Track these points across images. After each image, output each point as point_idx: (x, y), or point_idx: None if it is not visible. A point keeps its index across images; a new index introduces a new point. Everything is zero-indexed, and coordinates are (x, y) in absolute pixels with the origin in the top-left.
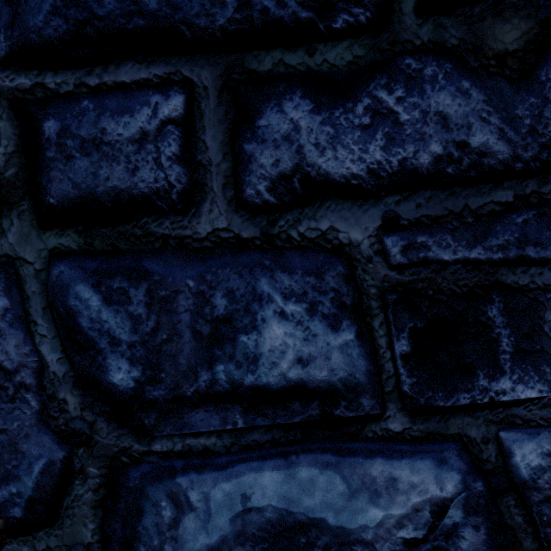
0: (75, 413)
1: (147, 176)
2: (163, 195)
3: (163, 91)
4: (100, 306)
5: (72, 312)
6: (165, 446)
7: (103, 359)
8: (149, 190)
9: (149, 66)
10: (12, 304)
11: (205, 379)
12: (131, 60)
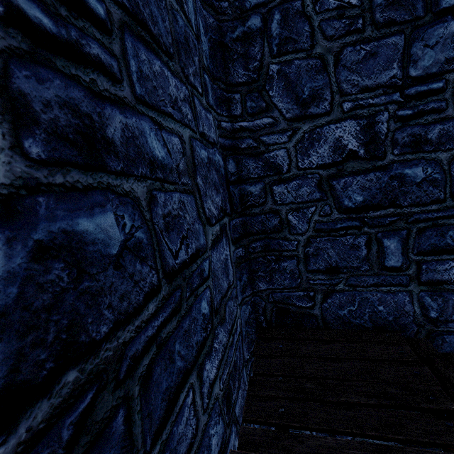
0: (421, 321)
1: (445, 277)
2: (449, 281)
3: (452, 261)
4: (430, 301)
5: (423, 302)
6: (442, 329)
7: (429, 311)
8: (445, 280)
9: (449, 256)
10: (409, 299)
11: (453, 317)
12: (445, 255)
